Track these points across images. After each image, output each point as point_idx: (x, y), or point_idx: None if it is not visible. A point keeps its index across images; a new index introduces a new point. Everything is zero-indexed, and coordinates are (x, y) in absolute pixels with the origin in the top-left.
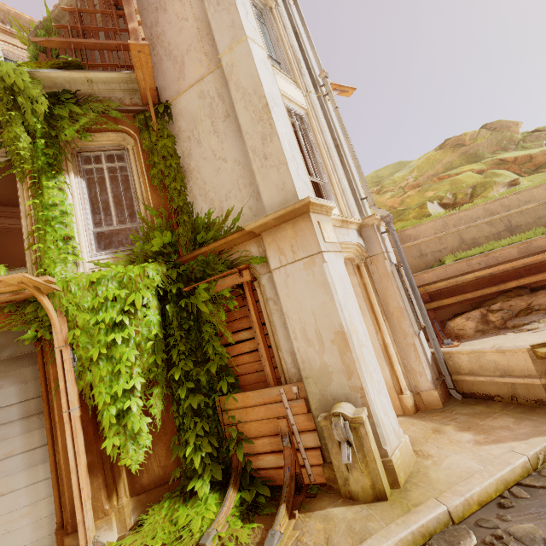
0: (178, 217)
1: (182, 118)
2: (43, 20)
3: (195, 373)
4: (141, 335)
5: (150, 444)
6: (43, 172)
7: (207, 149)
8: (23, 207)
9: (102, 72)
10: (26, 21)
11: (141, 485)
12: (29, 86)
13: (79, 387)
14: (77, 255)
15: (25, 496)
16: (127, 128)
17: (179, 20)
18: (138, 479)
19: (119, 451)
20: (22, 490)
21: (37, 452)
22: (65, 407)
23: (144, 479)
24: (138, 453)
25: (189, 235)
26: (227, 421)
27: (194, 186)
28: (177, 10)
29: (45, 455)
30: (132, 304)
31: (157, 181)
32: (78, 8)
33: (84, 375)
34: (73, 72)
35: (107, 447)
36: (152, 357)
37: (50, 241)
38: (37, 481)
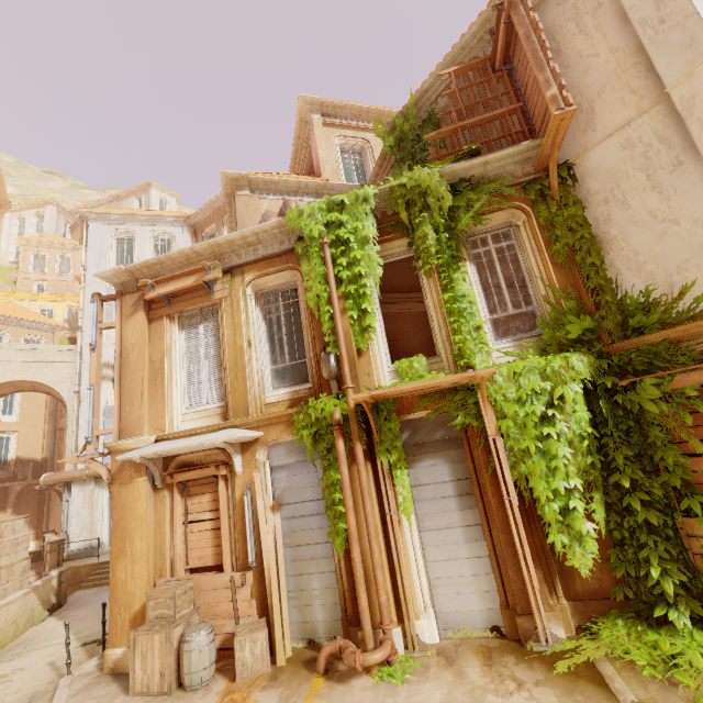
0: (598, 298)
1: (592, 177)
2: (403, 109)
3: (643, 483)
4: (572, 432)
5: (597, 552)
6: (450, 265)
7: (640, 211)
8: (431, 300)
9: (501, 151)
10: (356, 110)
11: (574, 592)
12: (437, 185)
13: (513, 477)
14: (486, 345)
15: (468, 566)
16: (518, 203)
17: (583, 58)
18: (570, 584)
19: (565, 550)
20: (465, 560)
21: (473, 530)
22: (505, 494)
23: (577, 586)
24: (586, 557)
25: (615, 319)
26: (698, 550)
27: (616, 258)
28: (578, 48)
29: (480, 534)
30: (557, 398)
31: (561, 257)
32: (457, 89)
33: (517, 466)
34: (474, 160)
35: (554, 543)
36: (588, 457)
37: (465, 332)
38: (476, 556)
